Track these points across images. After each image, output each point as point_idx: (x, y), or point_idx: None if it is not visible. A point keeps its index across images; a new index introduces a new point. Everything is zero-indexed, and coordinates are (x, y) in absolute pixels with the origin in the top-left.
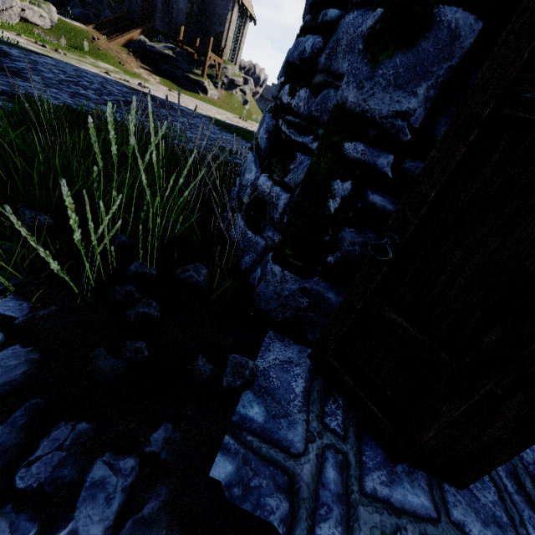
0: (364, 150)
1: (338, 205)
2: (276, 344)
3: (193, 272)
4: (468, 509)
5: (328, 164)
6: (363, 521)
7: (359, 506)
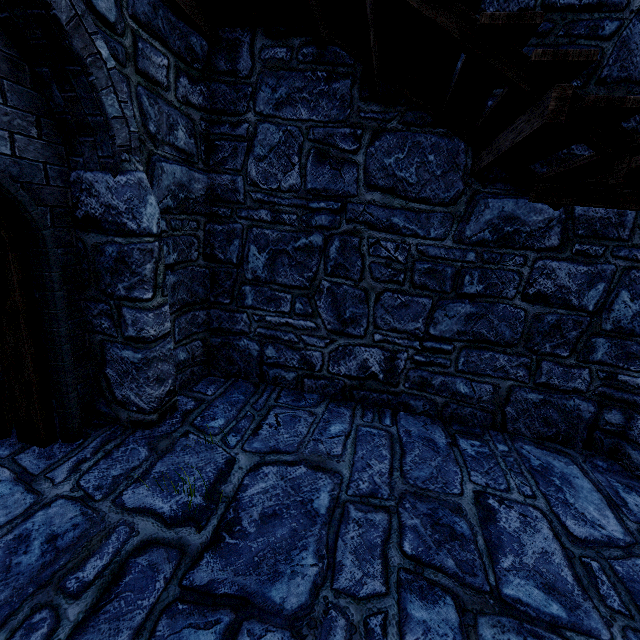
0: None
1: None
2: None
3: None
4: (36, 454)
5: None
6: None
7: None
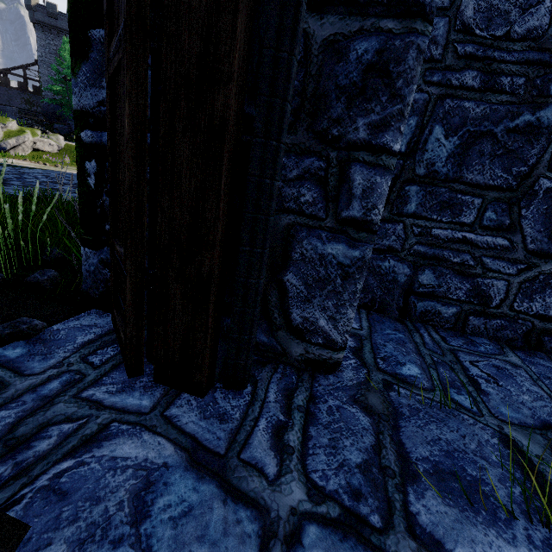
0: (93, 135)
1: (94, 181)
2: (90, 316)
3: (37, 274)
4: (195, 409)
5: (79, 152)
6: (53, 411)
7: (60, 403)
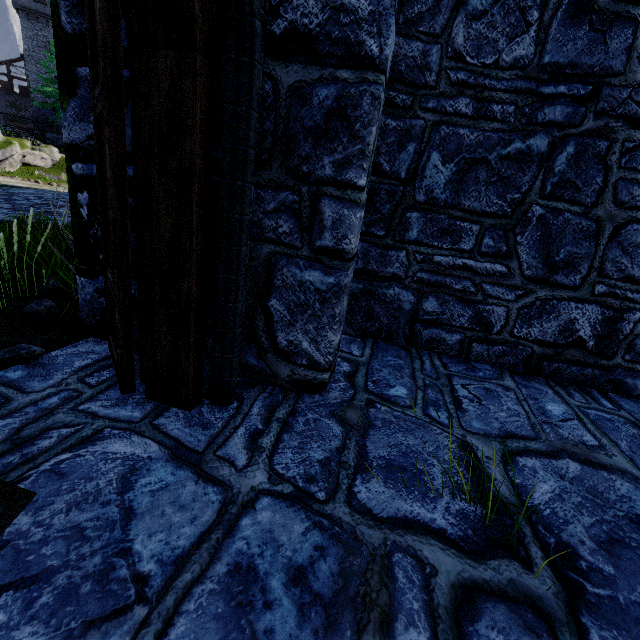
0: (83, 167)
1: (87, 212)
2: (88, 344)
3: (34, 304)
4: (181, 419)
5: (71, 183)
6: (53, 419)
7: (59, 414)
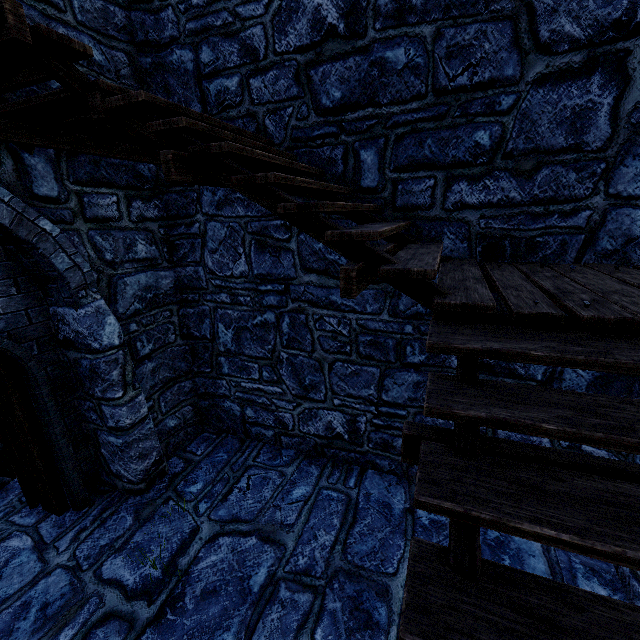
0: None
1: None
2: None
3: None
4: (52, 522)
5: None
6: None
7: None
